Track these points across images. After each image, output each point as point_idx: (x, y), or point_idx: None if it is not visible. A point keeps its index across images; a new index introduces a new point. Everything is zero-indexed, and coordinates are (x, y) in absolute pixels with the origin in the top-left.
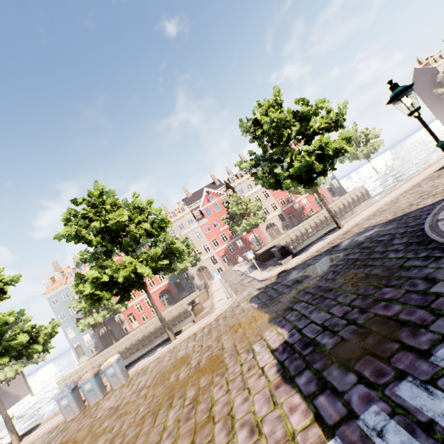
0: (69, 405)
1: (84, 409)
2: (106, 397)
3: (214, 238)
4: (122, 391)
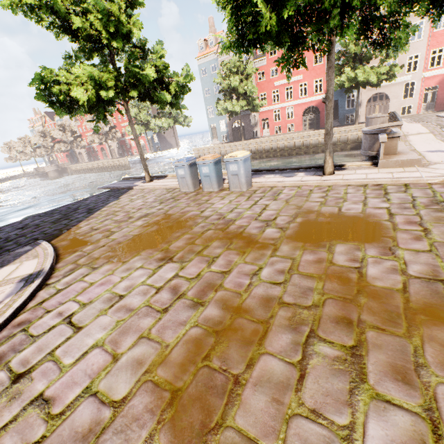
0: (184, 178)
1: (197, 190)
2: (220, 194)
3: (440, 47)
4: (239, 201)
